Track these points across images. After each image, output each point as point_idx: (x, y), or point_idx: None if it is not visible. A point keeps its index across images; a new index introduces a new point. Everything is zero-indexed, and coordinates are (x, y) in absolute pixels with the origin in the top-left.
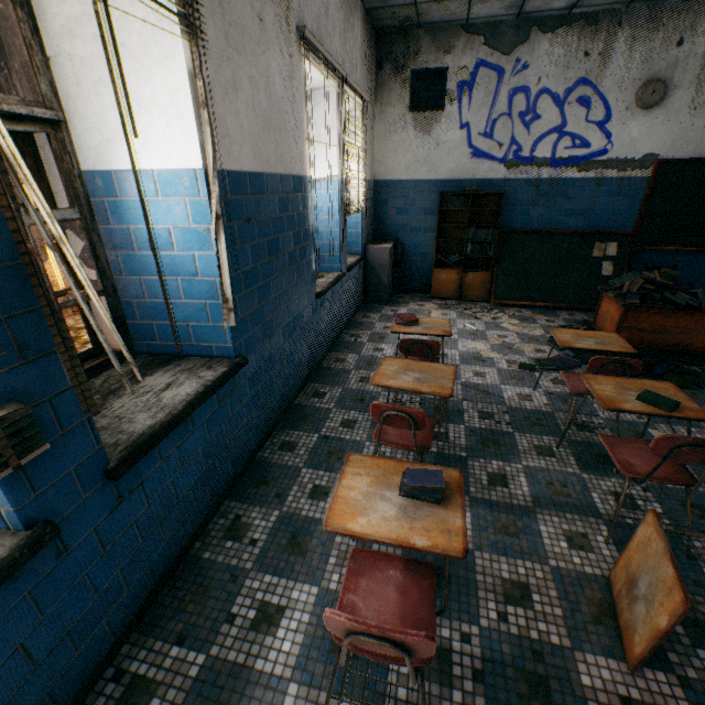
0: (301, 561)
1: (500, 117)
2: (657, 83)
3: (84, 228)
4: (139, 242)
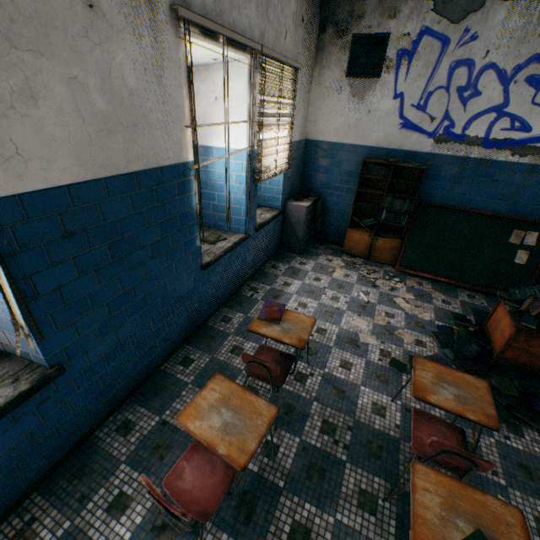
0: None
1: (437, 90)
2: None
3: None
4: None
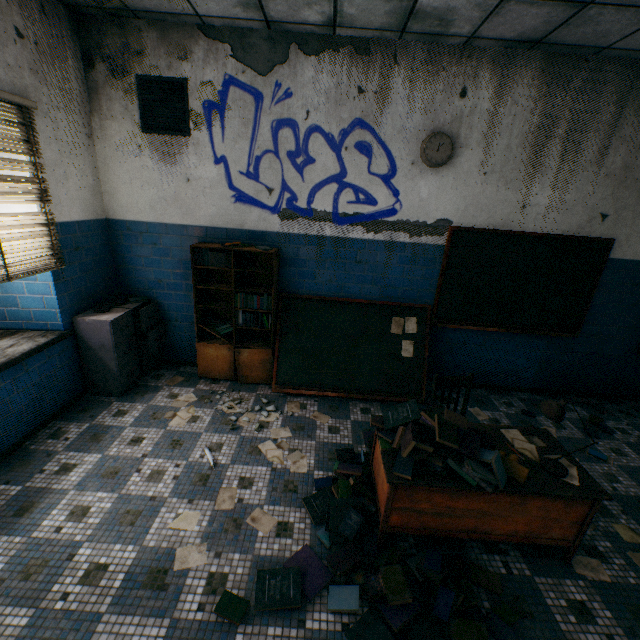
0: None
1: (265, 154)
2: (442, 137)
3: None
4: None
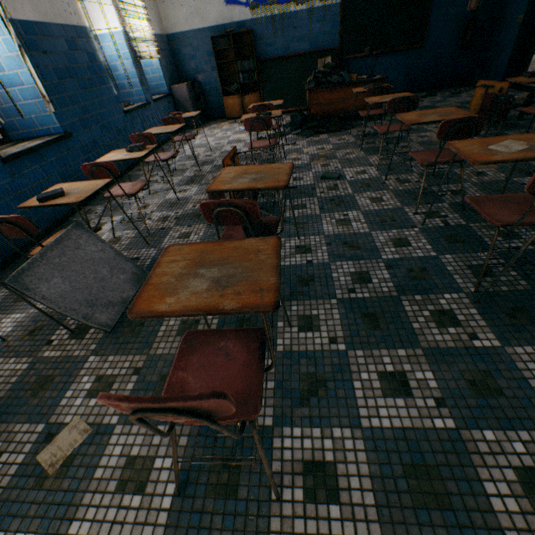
0: (117, 213)
1: None
2: None
3: None
4: None
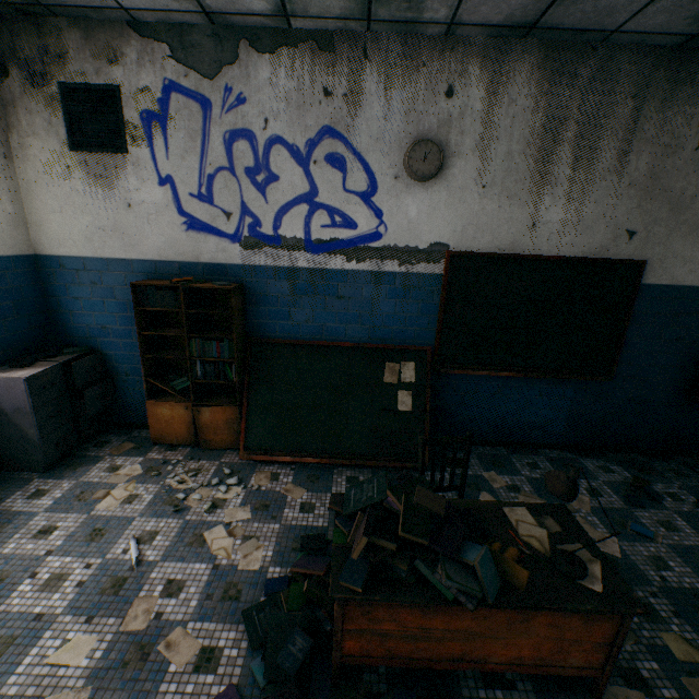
0: None
1: (219, 172)
2: (428, 144)
3: None
4: None
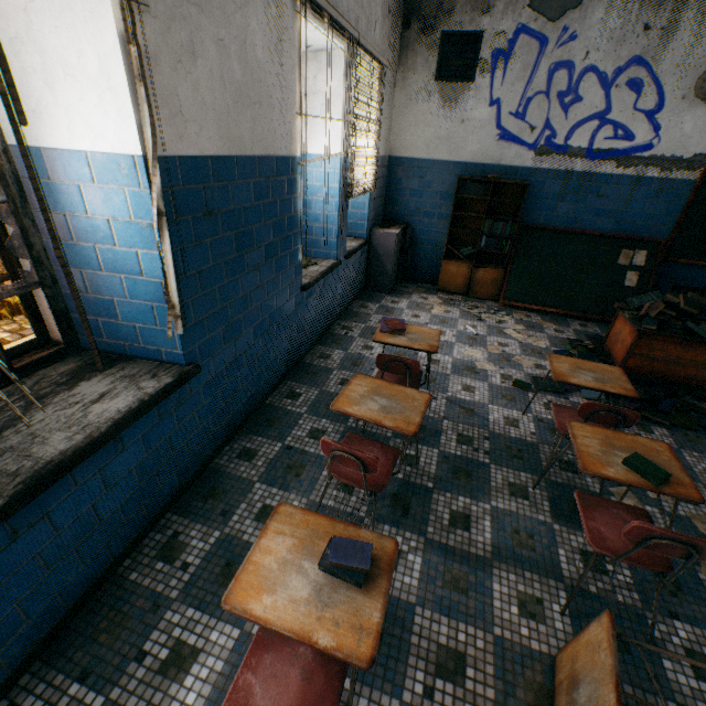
0: None
1: (536, 95)
2: None
3: (12, 212)
4: (77, 232)
